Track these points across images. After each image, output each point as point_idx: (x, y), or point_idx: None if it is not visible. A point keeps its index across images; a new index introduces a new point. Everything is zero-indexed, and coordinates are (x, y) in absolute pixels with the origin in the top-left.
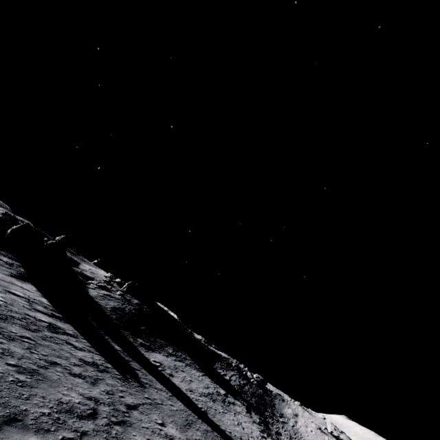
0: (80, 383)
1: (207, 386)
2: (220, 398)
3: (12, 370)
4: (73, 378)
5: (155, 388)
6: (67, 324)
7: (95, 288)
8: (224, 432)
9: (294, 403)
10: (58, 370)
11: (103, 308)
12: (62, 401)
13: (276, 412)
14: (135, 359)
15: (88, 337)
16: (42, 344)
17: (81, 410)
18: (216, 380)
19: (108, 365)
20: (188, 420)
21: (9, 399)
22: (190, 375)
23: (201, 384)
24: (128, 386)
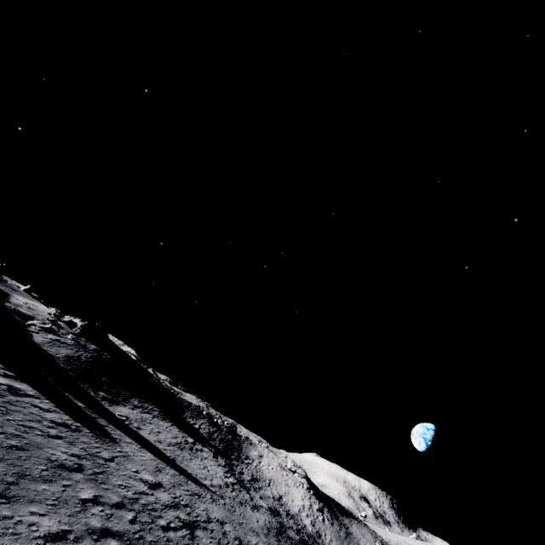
0: (60, 443)
1: (175, 436)
2: (188, 446)
3: (2, 437)
4: (53, 439)
5: (125, 442)
6: (24, 384)
7: (38, 331)
8: (190, 474)
9: (261, 445)
10: (38, 434)
11: (54, 358)
12: (52, 459)
13: (243, 455)
14: (100, 415)
15: (49, 396)
16: (12, 409)
17: (69, 465)
18: (185, 429)
19: (78, 424)
20: (158, 467)
21: (13, 460)
22: (158, 427)
23: (170, 435)
24: (101, 442)
